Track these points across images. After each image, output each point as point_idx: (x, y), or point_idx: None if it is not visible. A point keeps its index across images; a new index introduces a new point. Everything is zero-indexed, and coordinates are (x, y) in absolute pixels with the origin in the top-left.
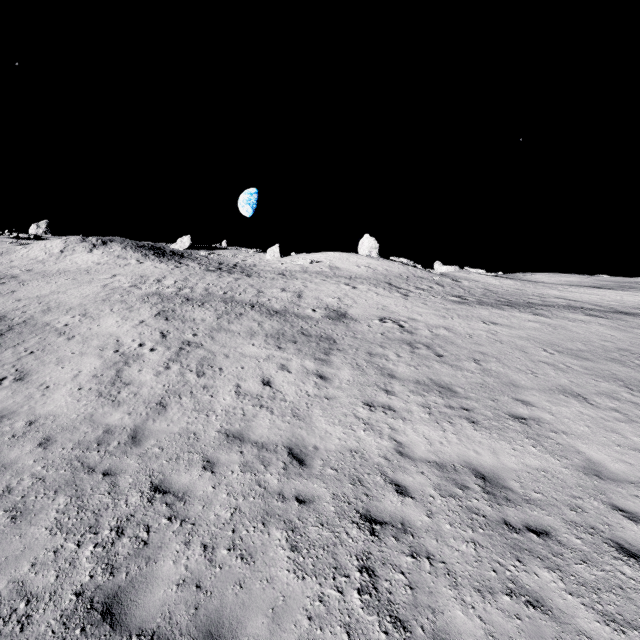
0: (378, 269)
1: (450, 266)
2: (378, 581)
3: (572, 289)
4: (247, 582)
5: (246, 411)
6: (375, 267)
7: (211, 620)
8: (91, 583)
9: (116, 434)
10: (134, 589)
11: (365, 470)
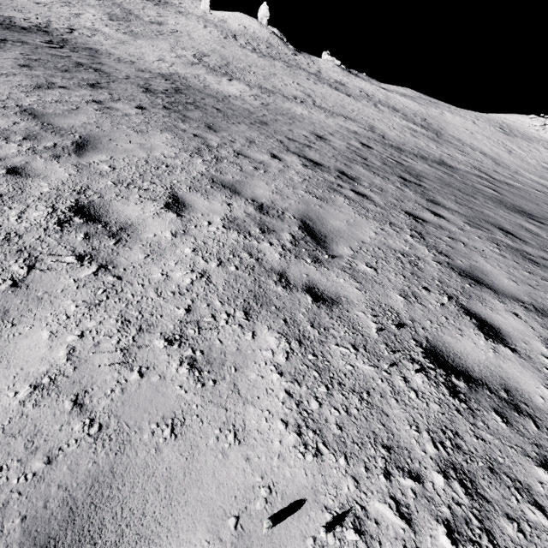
0: (249, 30)
1: (330, 56)
2: (50, 17)
3: (356, 80)
4: (27, 10)
5: (63, 12)
6: (249, 29)
7: (17, 7)
8: (0, 0)
9: (21, 0)
10: (7, 3)
11: (75, 22)
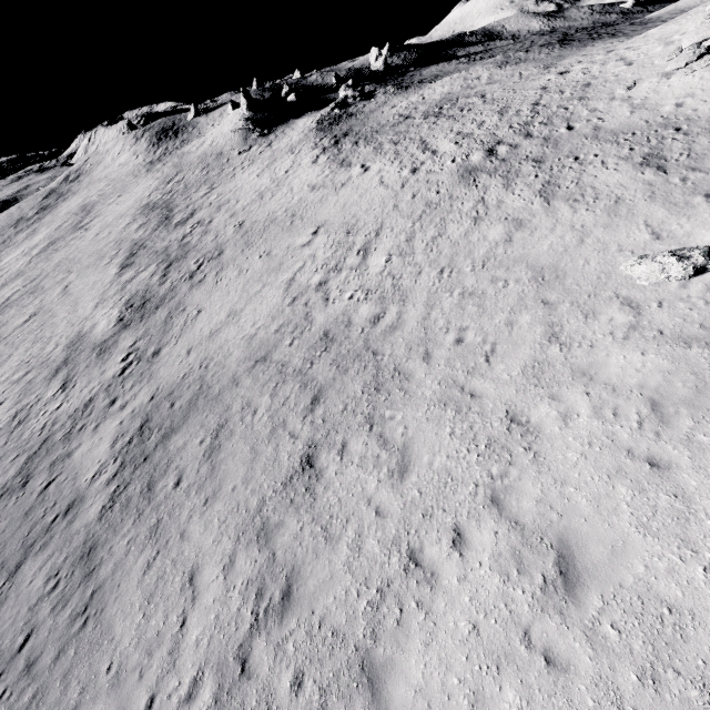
0: (213, 145)
1: (344, 92)
2: None
3: (289, 157)
4: None
5: None
6: (215, 141)
7: None
8: None
9: None
10: None
11: None
